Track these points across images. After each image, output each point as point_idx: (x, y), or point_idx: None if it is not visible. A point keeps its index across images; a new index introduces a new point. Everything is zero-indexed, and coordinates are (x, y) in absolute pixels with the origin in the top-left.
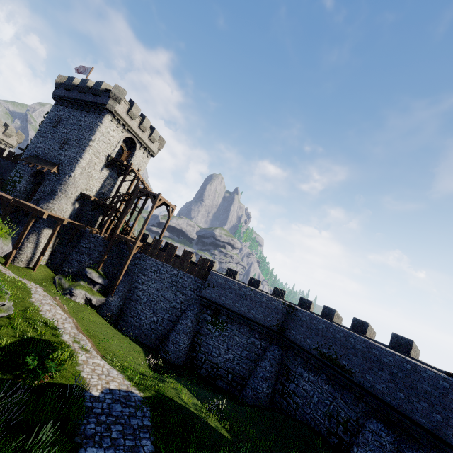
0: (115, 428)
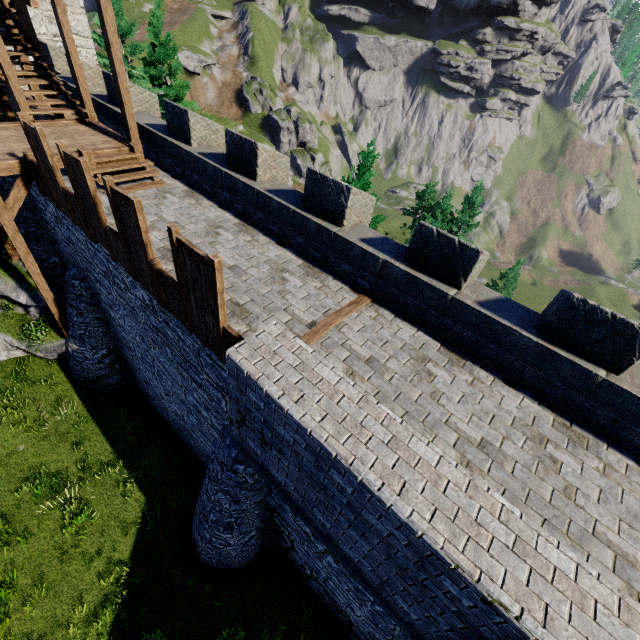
0: None
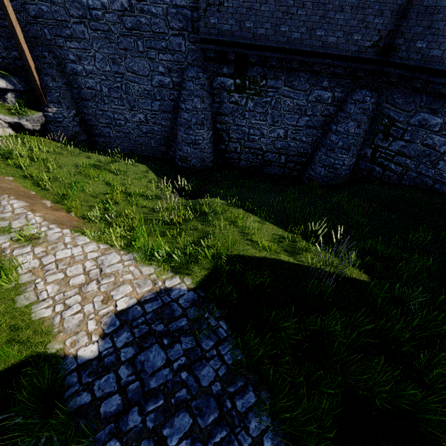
0: (175, 432)
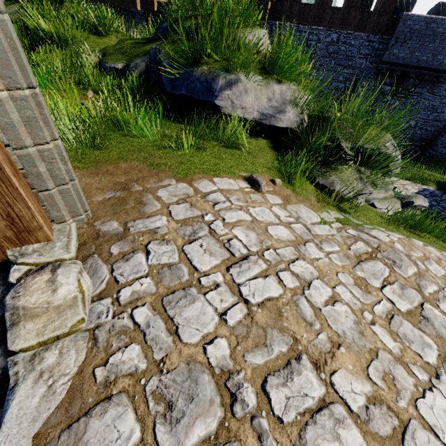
0: None
